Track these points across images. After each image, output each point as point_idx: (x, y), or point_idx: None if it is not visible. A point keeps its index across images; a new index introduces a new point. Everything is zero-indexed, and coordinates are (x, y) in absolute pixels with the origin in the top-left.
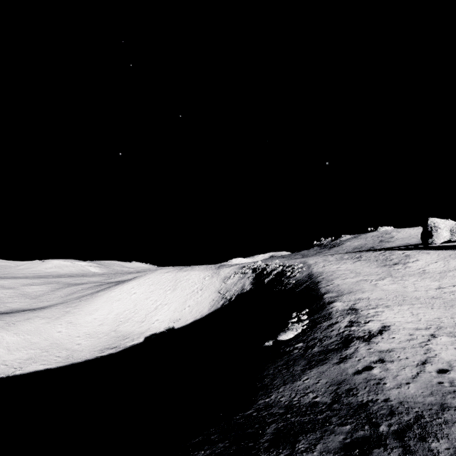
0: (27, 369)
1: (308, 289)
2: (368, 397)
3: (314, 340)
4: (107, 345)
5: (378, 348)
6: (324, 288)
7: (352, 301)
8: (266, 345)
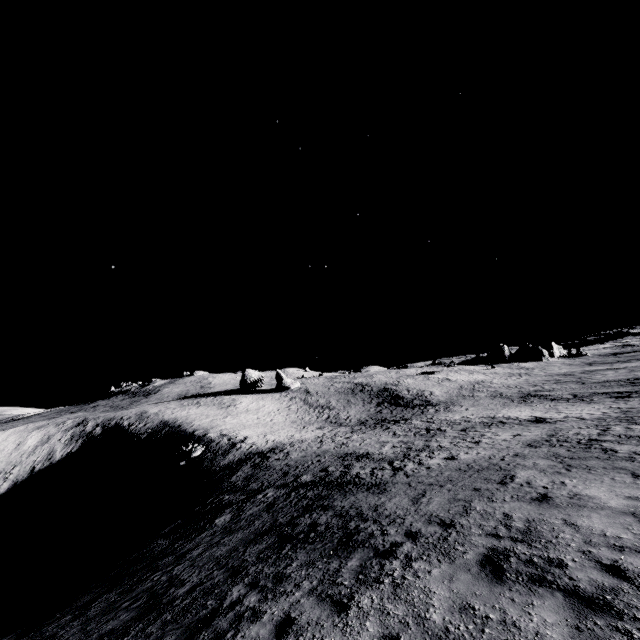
0: None
1: (172, 433)
2: (256, 451)
3: (216, 450)
4: None
5: (249, 442)
6: (190, 428)
7: (219, 432)
8: (182, 465)
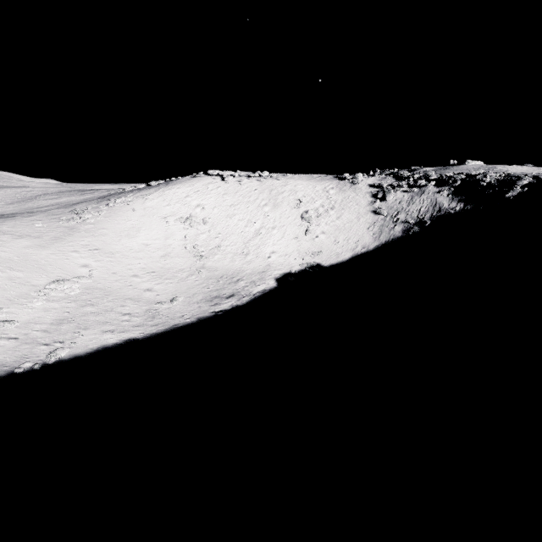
0: (79, 344)
1: None
2: None
3: None
4: (211, 292)
5: None
6: None
7: None
8: None
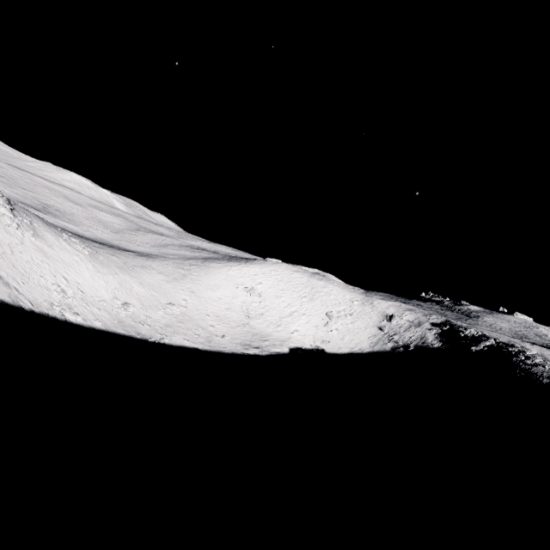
0: (173, 340)
1: None
2: None
3: None
4: (246, 341)
5: None
6: None
7: None
8: None
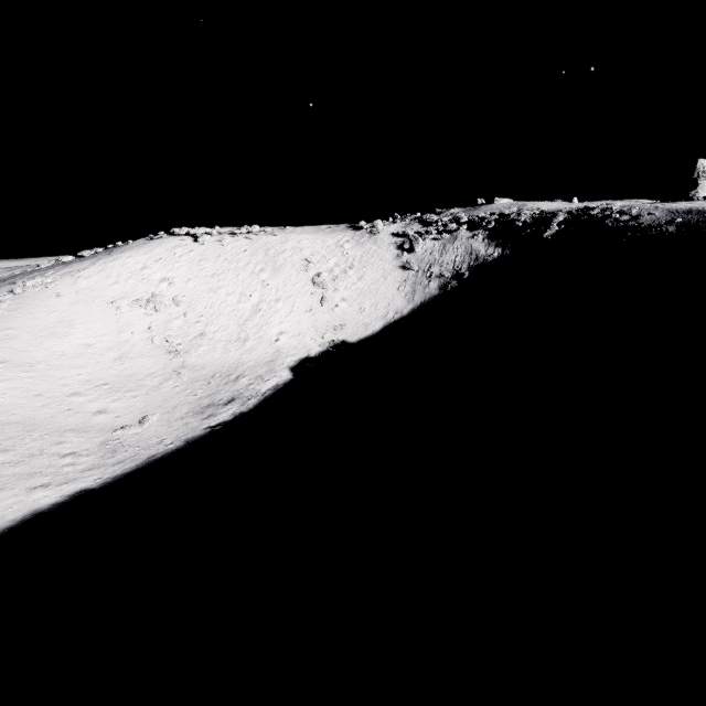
0: None
1: None
2: None
3: None
4: (201, 401)
5: None
6: None
7: None
8: None
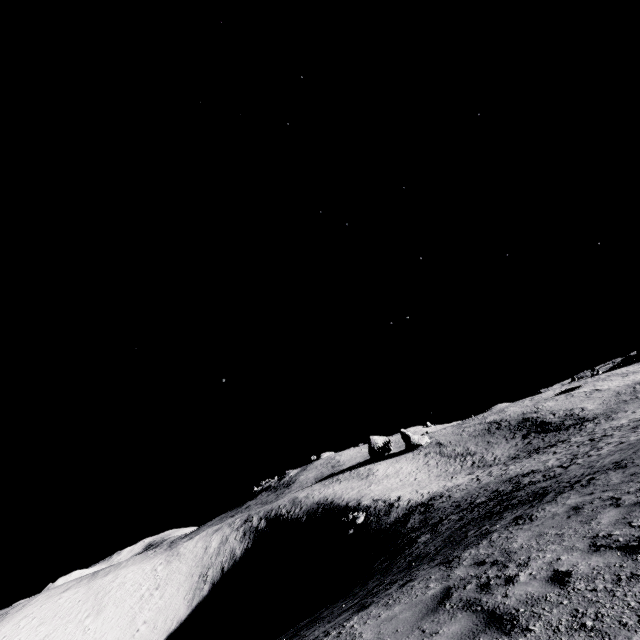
0: None
1: (328, 510)
2: (416, 504)
3: (376, 513)
4: None
5: (405, 499)
6: (343, 502)
7: (370, 498)
8: (351, 533)
